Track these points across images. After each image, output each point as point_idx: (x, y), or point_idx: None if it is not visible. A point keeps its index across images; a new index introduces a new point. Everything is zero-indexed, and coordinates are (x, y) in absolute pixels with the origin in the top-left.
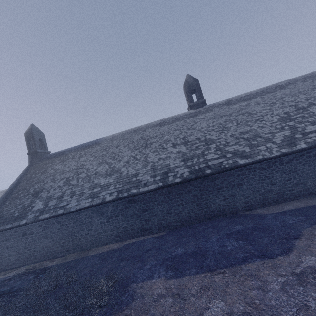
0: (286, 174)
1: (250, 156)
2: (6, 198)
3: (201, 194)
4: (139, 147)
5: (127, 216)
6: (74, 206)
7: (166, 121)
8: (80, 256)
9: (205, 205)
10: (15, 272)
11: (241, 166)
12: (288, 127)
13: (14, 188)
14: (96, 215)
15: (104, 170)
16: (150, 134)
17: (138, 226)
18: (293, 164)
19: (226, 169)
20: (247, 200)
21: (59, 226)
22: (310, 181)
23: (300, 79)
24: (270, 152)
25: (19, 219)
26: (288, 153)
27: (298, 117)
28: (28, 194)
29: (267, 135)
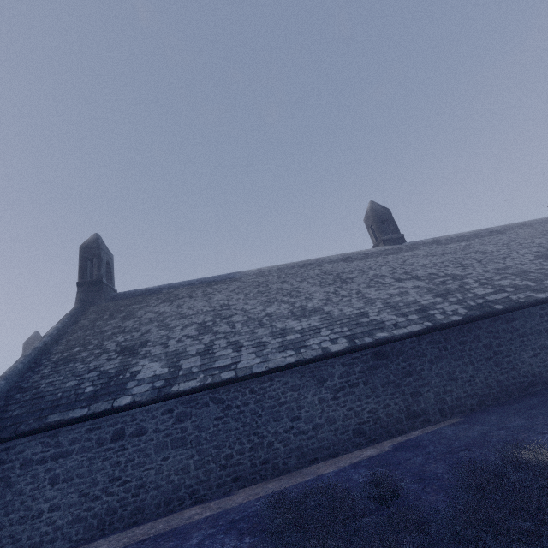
0: None
1: (544, 289)
2: (36, 362)
3: (497, 344)
4: (333, 283)
5: (375, 385)
6: (257, 363)
7: (351, 256)
8: (292, 481)
9: (509, 365)
10: None
11: (544, 300)
12: None
13: (51, 344)
14: (308, 384)
15: (284, 309)
16: (336, 269)
17: (400, 409)
18: None
19: (526, 303)
20: None
21: (218, 411)
22: None
23: (515, 227)
24: None
25: (108, 397)
26: None
27: None
28: (105, 352)
29: (540, 271)
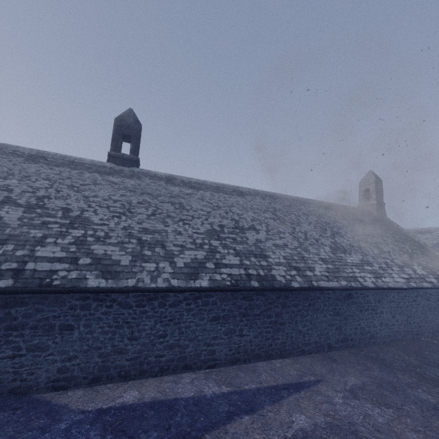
0: (162, 324)
1: (118, 275)
2: None
3: None
4: None
5: None
6: None
7: (49, 157)
8: None
9: None
10: None
11: (86, 290)
12: (208, 247)
13: None
14: None
15: None
16: None
17: None
18: (180, 310)
19: (50, 288)
20: (67, 365)
21: None
22: (194, 346)
23: (262, 194)
24: (153, 279)
25: None
26: (178, 289)
27: (230, 238)
28: None
29: (174, 248)
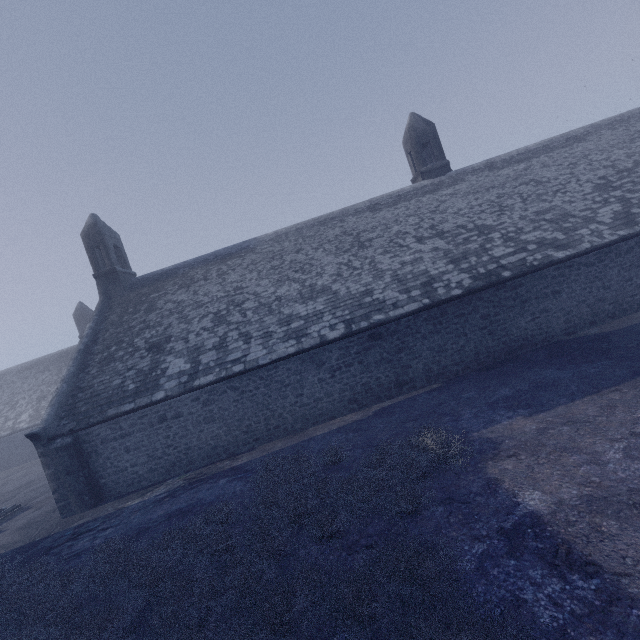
0: (625, 270)
1: (569, 245)
2: (84, 364)
3: (496, 313)
4: (350, 249)
5: (369, 363)
6: (262, 355)
7: (381, 202)
8: (294, 441)
9: (502, 332)
10: (165, 488)
11: (560, 261)
12: (615, 199)
13: (91, 344)
14: (308, 368)
15: (294, 291)
16: (359, 225)
17: (390, 380)
18: (635, 255)
19: (537, 267)
20: (568, 318)
21: (235, 396)
22: None
23: (605, 126)
24: (600, 237)
25: (147, 393)
26: (629, 236)
27: (626, 183)
28: (137, 350)
29: (584, 213)
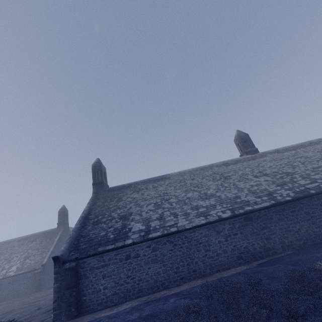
0: None
1: None
2: (84, 223)
3: (313, 212)
4: (220, 179)
5: (246, 234)
6: (186, 223)
7: (228, 162)
8: (209, 279)
9: (320, 223)
10: (127, 306)
11: None
12: None
13: (87, 214)
14: (212, 233)
15: (196, 195)
16: (220, 170)
17: (260, 246)
18: None
19: None
20: None
21: (170, 246)
22: None
23: None
24: None
25: (121, 240)
26: None
27: None
28: (113, 218)
29: None
